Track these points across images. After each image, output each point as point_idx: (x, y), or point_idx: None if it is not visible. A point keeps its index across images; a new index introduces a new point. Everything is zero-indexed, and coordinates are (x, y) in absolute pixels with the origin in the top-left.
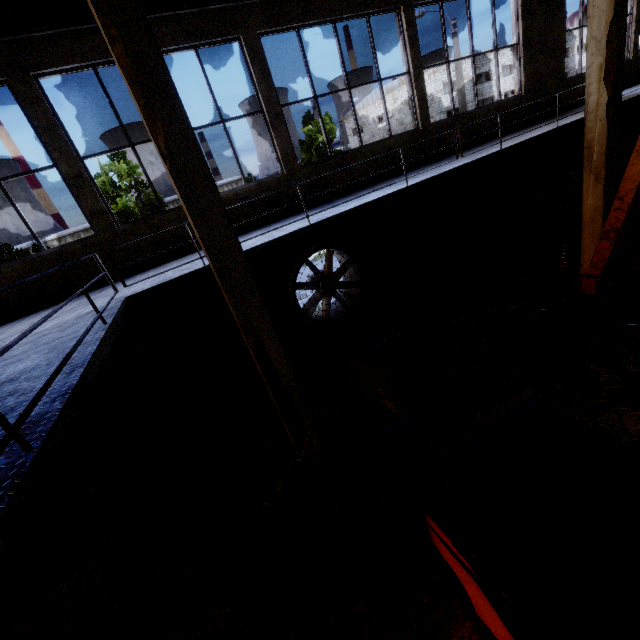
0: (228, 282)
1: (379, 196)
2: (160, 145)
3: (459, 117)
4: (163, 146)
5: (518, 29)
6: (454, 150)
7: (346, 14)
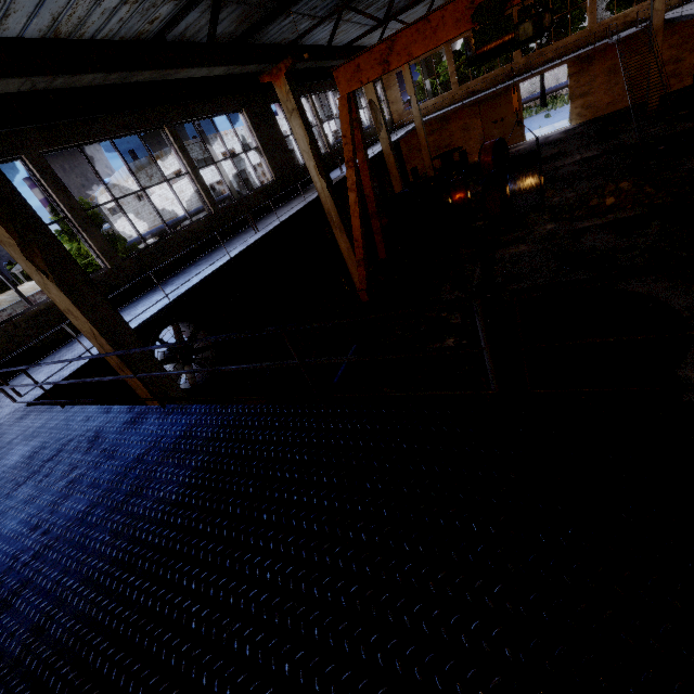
0: (130, 359)
1: (214, 269)
2: (38, 264)
3: (239, 201)
4: (43, 265)
5: (254, 137)
6: (245, 225)
7: (120, 133)
